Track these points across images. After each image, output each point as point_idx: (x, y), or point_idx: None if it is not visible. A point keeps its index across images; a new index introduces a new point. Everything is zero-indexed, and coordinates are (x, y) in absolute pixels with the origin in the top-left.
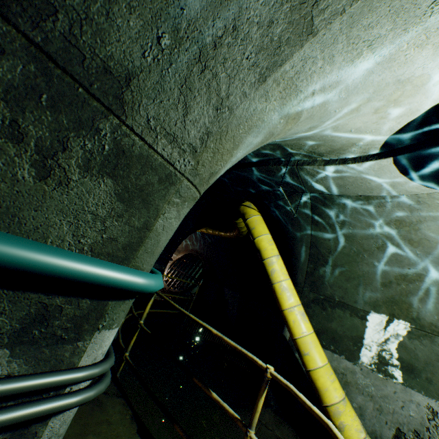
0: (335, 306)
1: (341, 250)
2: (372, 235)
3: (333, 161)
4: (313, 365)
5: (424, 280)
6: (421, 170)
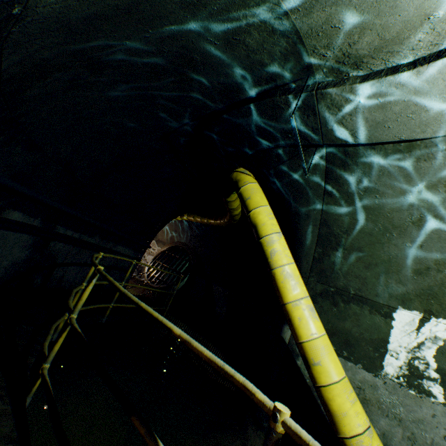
0: (349, 300)
1: (361, 228)
2: (408, 205)
3: (376, 74)
4: (326, 379)
5: None
6: None
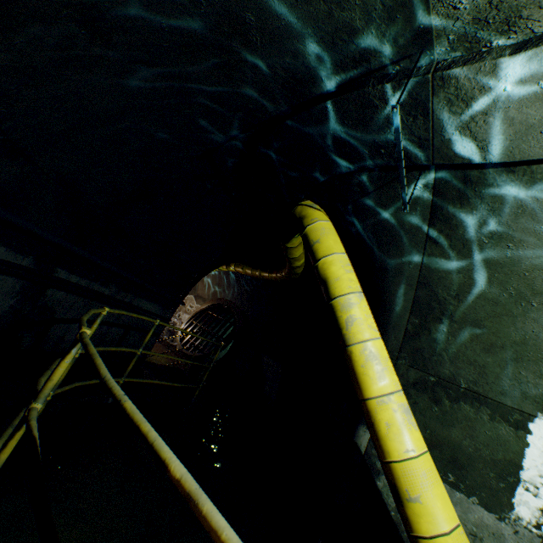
0: (458, 397)
1: (480, 293)
2: None
3: (542, 38)
4: (428, 527)
5: None
6: None
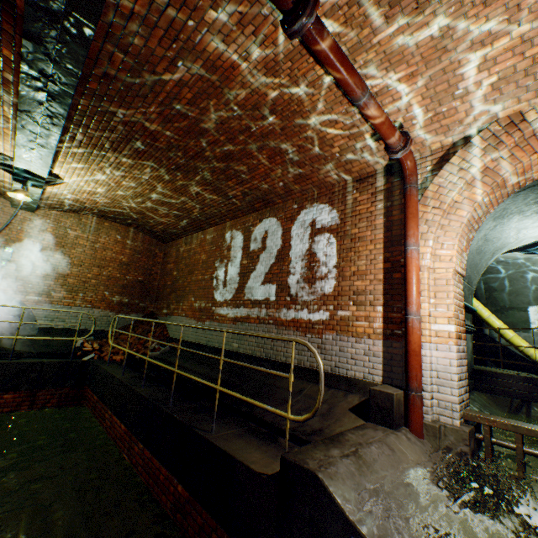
0: (508, 310)
1: (501, 282)
2: (516, 272)
3: None
4: (508, 336)
5: None
6: (525, 253)
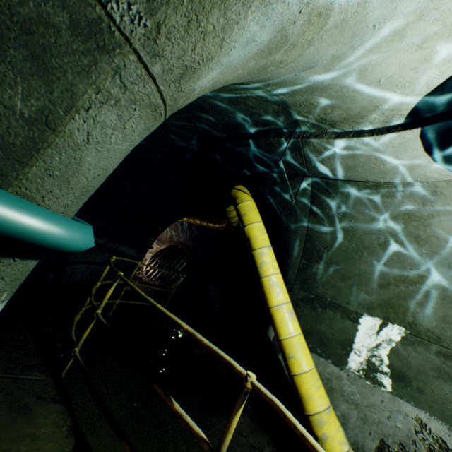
0: (325, 306)
1: (338, 246)
2: (375, 230)
3: (346, 134)
4: (298, 369)
5: (426, 282)
6: (451, 147)
